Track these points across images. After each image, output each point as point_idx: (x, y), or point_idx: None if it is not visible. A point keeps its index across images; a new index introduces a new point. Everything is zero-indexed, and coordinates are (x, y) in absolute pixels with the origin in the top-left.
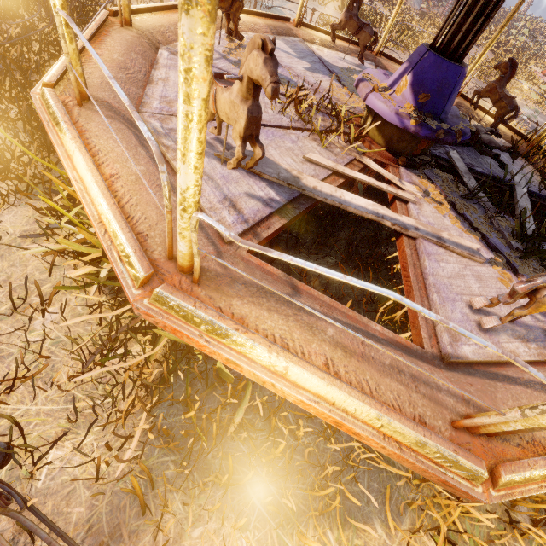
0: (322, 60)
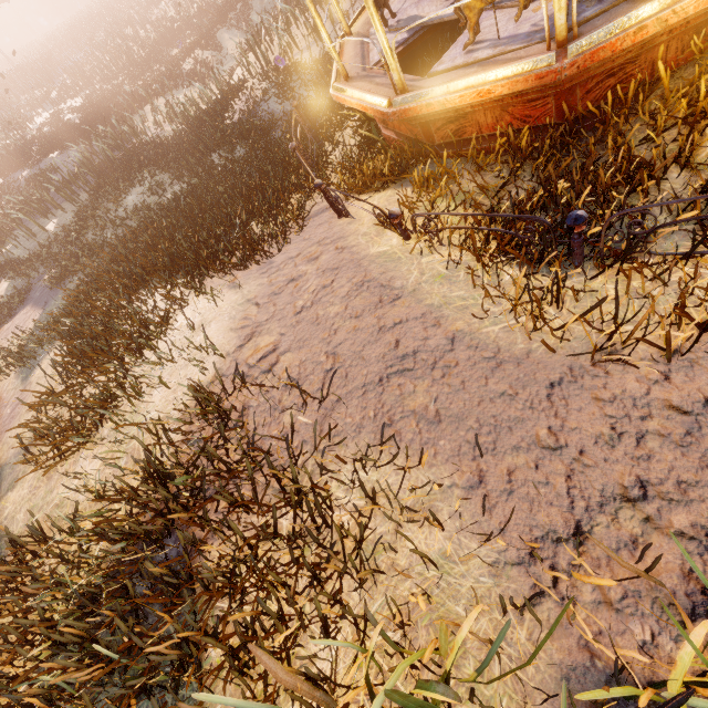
0: None
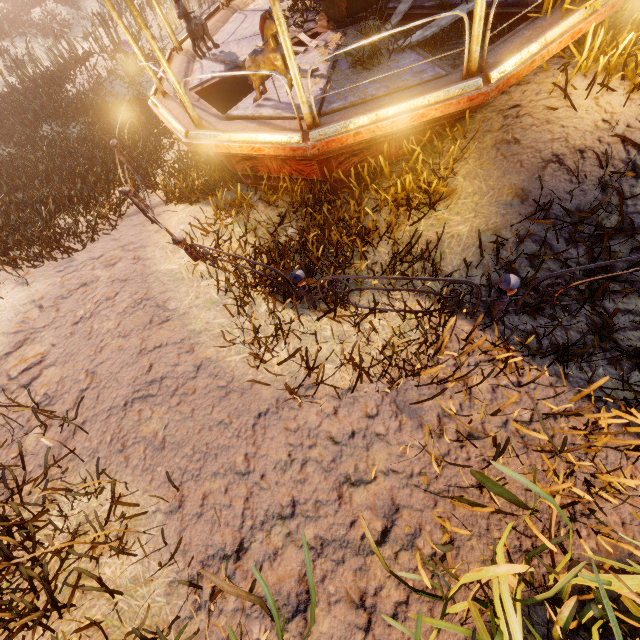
0: None
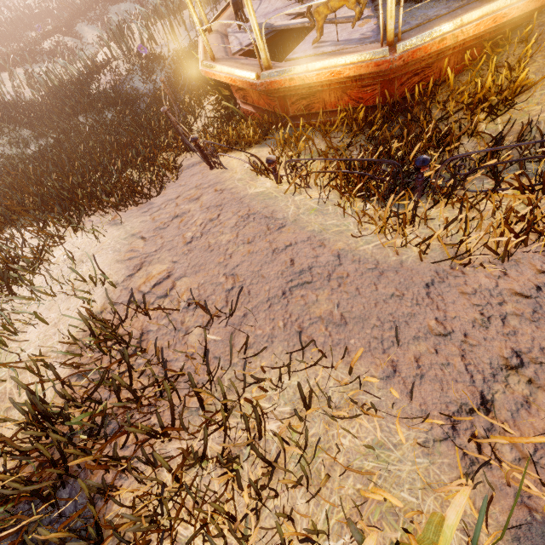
0: None
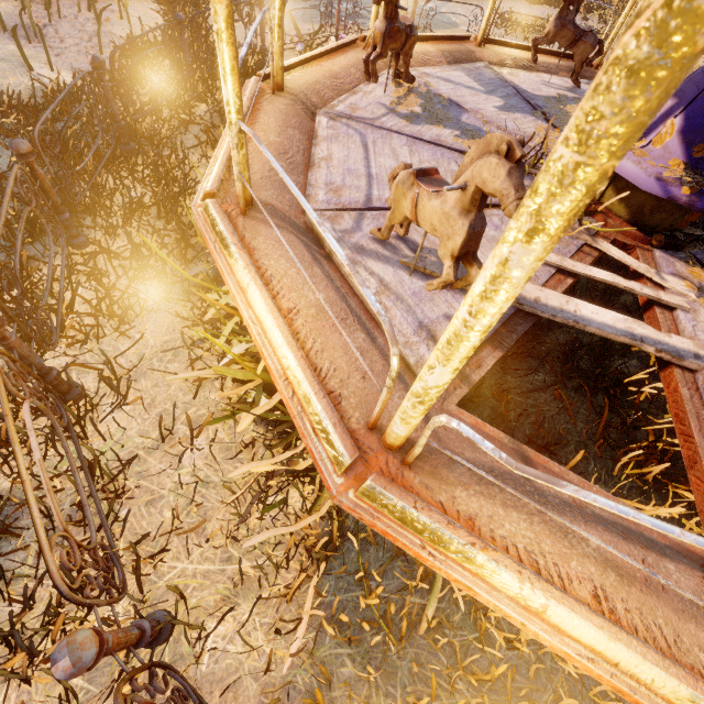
0: (519, 91)
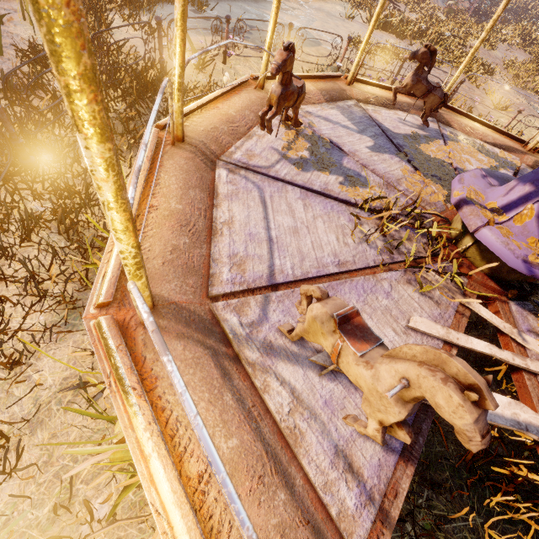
0: (384, 130)
